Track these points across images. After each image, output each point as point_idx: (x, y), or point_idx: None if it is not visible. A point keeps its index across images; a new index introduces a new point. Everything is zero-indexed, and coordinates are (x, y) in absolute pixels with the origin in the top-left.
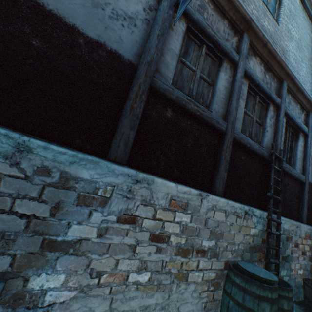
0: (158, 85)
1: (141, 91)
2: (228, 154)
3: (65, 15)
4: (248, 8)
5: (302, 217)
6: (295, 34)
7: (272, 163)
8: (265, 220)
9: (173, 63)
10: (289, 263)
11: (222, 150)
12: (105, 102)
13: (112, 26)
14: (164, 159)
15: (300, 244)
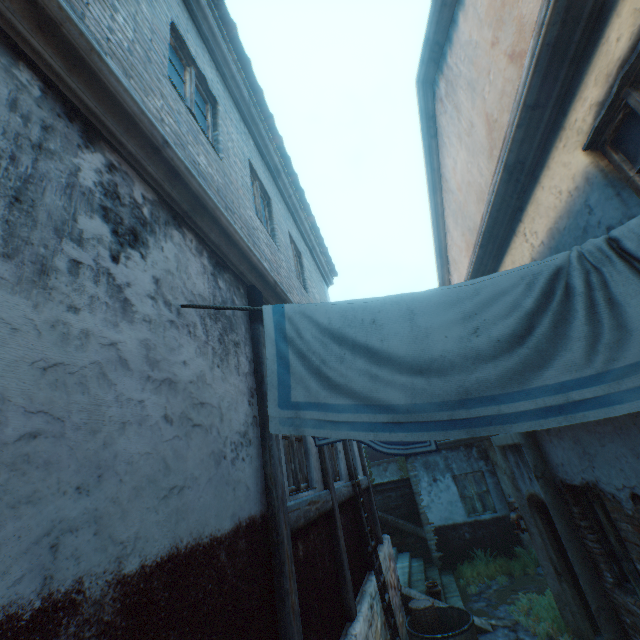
0: (292, 521)
1: (290, 561)
2: (343, 539)
3: (200, 531)
4: (294, 298)
5: (380, 535)
6: (317, 295)
7: (359, 498)
8: (377, 590)
9: (283, 457)
10: (396, 620)
11: (339, 539)
12: (264, 638)
13: (237, 475)
14: (317, 639)
15: (391, 579)
